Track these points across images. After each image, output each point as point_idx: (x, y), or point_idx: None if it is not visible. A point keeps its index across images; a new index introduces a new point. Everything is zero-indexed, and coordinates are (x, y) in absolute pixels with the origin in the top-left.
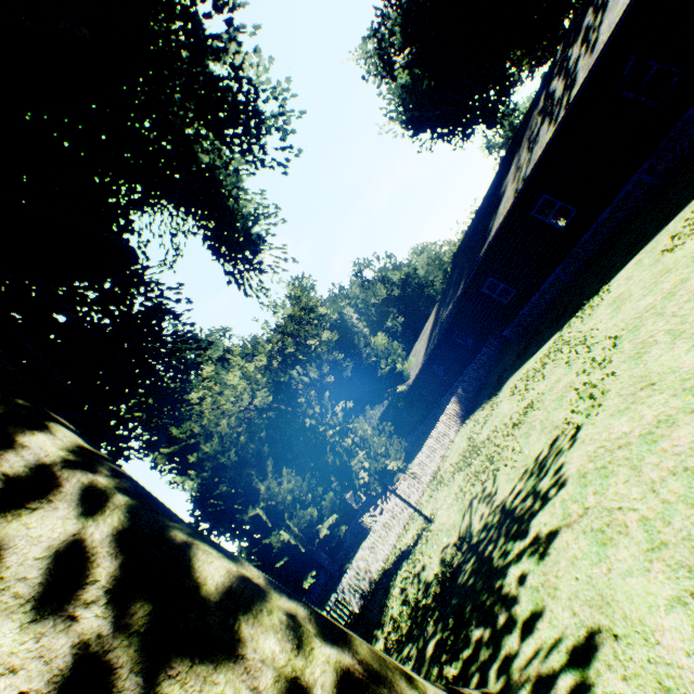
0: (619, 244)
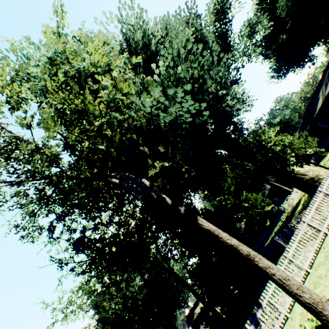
0: None
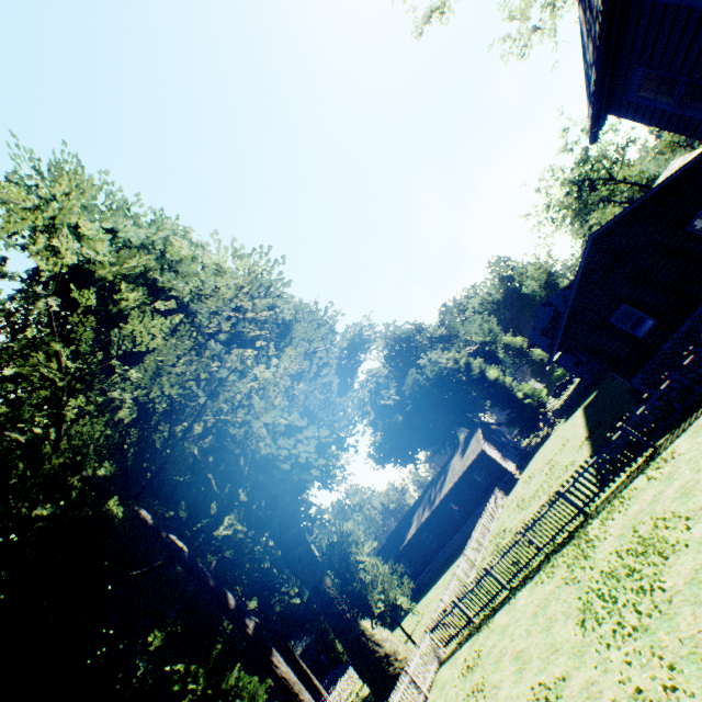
0: (448, 562)
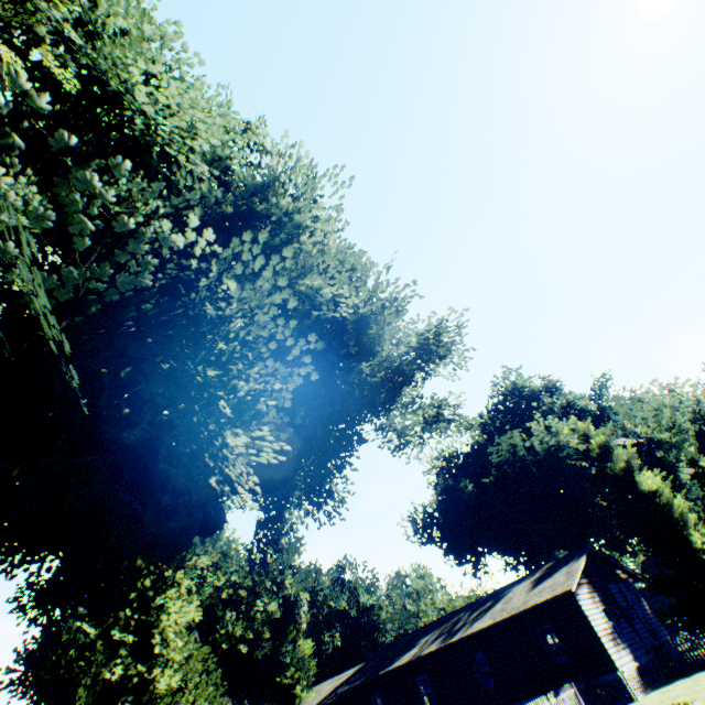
0: None
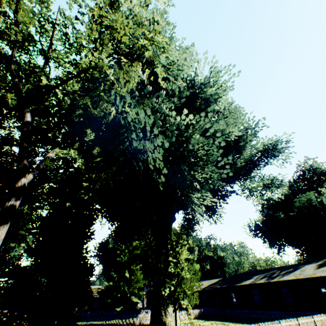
0: (261, 321)
